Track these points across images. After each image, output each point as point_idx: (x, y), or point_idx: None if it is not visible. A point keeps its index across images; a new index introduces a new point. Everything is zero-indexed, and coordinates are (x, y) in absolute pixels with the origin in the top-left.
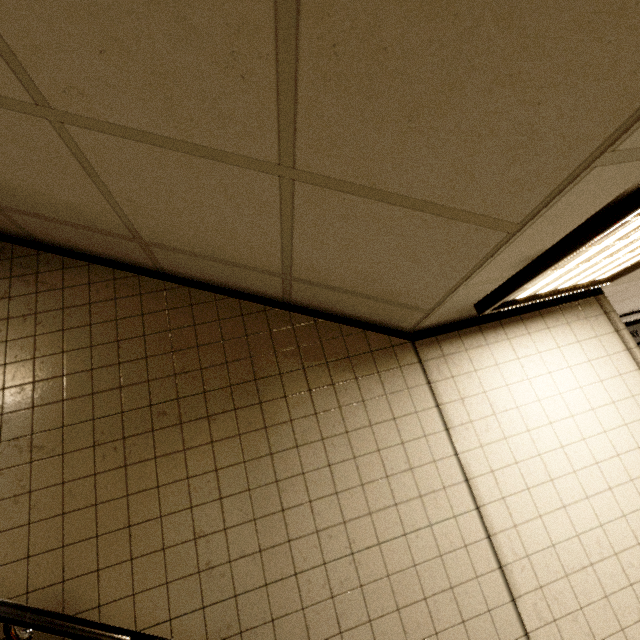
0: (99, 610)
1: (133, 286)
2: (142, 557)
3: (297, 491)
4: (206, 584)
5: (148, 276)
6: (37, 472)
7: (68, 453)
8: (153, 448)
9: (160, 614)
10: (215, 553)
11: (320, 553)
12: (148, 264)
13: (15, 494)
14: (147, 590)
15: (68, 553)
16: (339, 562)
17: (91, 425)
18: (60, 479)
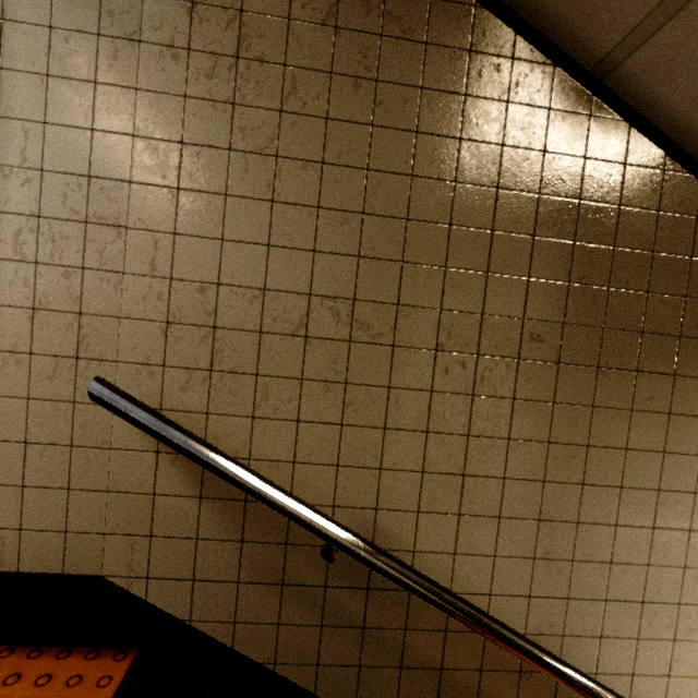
0: (413, 555)
1: (540, 86)
2: (472, 517)
3: (679, 512)
4: (538, 574)
5: (569, 74)
6: (356, 359)
7: (400, 347)
8: (513, 384)
9: (480, 585)
10: (558, 545)
11: (679, 591)
12: (597, 45)
13: (326, 379)
14: (471, 555)
15: (385, 479)
16: (696, 609)
17: (436, 317)
18: (385, 380)
